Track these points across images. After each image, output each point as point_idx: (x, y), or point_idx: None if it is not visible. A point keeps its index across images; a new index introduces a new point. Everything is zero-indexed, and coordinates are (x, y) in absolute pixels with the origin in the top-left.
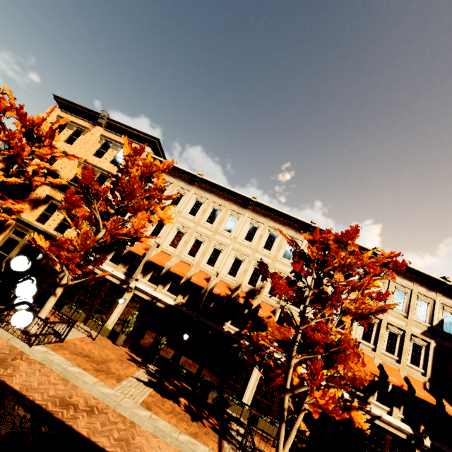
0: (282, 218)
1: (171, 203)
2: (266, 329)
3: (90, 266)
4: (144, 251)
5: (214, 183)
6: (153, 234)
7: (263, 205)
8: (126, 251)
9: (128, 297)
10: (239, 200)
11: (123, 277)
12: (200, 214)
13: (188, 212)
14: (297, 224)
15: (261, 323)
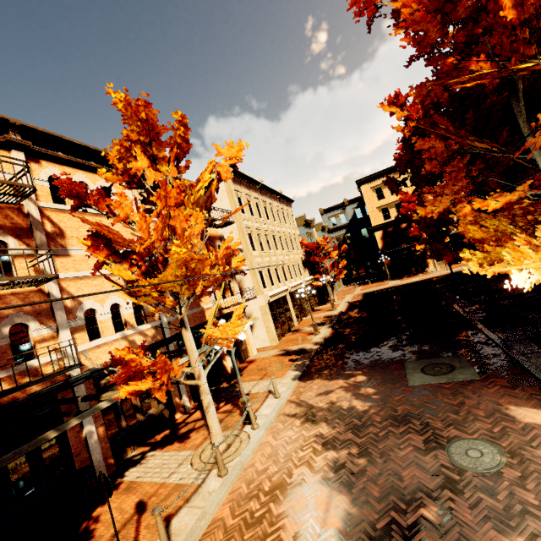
0: None
1: None
2: None
3: None
4: None
5: None
6: None
7: None
8: None
9: None
10: None
11: None
12: None
13: None
14: None
15: None
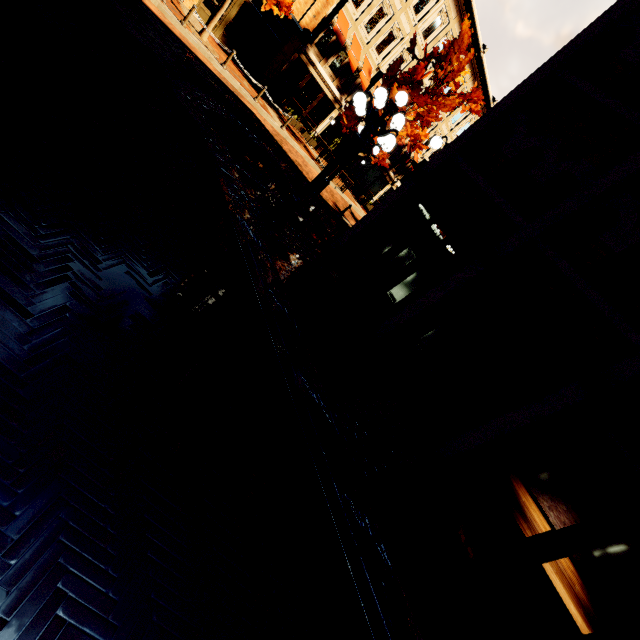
0: (481, 83)
1: (416, 5)
2: (404, 168)
3: (312, 69)
4: (369, 79)
5: (472, 7)
6: (379, 48)
7: (481, 65)
8: (347, 61)
9: (333, 116)
10: (472, 41)
11: (339, 97)
12: (430, 40)
13: (422, 32)
14: (484, 95)
15: (405, 163)
